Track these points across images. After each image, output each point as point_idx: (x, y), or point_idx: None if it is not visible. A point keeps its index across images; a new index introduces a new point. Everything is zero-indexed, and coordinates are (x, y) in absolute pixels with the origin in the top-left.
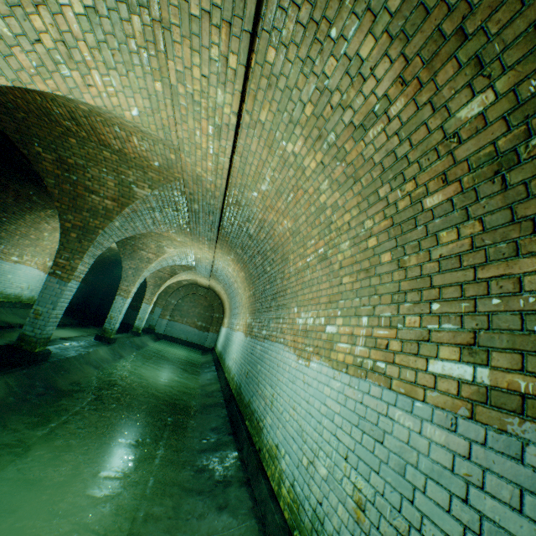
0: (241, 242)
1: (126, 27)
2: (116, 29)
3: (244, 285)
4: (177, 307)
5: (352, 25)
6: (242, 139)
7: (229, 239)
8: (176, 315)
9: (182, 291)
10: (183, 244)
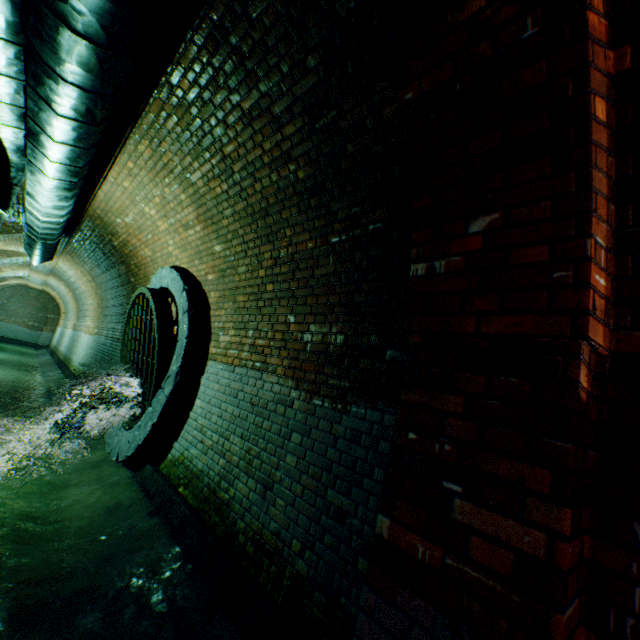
0: (68, 281)
1: (19, 244)
2: (16, 244)
3: (74, 300)
4: (3, 307)
5: (83, 268)
6: (62, 262)
7: (61, 276)
8: (1, 315)
9: (9, 291)
10: (22, 268)
